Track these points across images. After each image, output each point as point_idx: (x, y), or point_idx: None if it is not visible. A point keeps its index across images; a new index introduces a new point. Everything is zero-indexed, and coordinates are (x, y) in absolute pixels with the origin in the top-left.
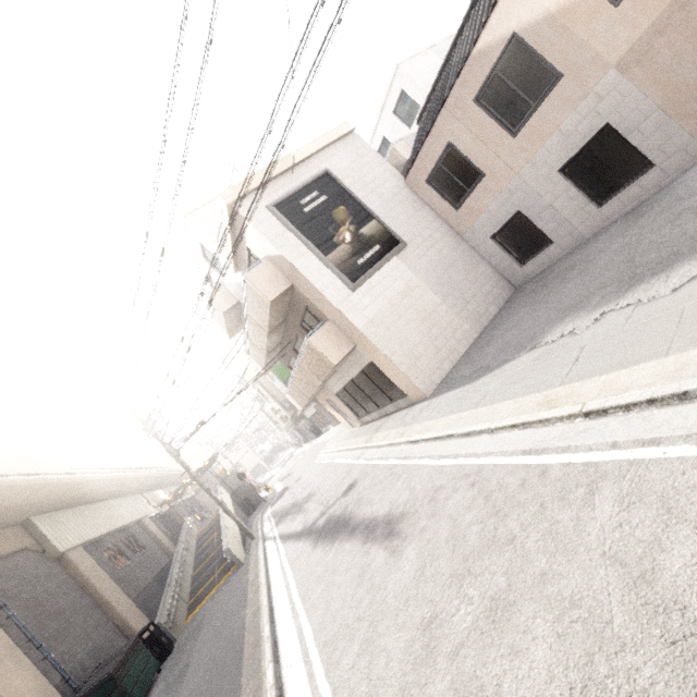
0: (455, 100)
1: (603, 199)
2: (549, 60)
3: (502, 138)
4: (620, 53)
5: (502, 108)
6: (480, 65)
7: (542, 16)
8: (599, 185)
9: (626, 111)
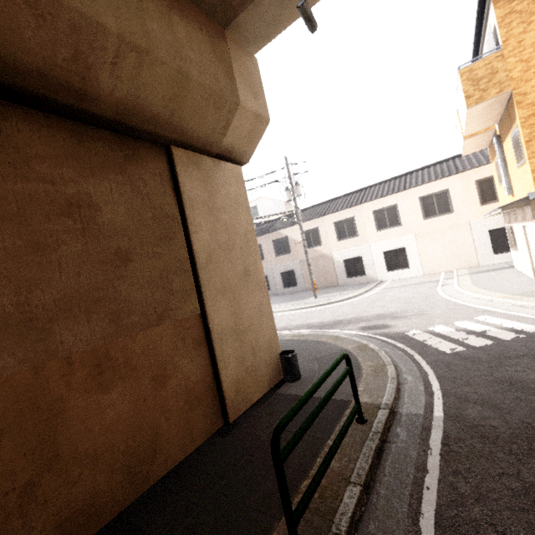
0: (268, 236)
1: (286, 287)
2: (290, 248)
3: (273, 255)
4: (301, 258)
5: (277, 248)
6: (278, 235)
7: (293, 239)
8: (286, 283)
9: (298, 271)
